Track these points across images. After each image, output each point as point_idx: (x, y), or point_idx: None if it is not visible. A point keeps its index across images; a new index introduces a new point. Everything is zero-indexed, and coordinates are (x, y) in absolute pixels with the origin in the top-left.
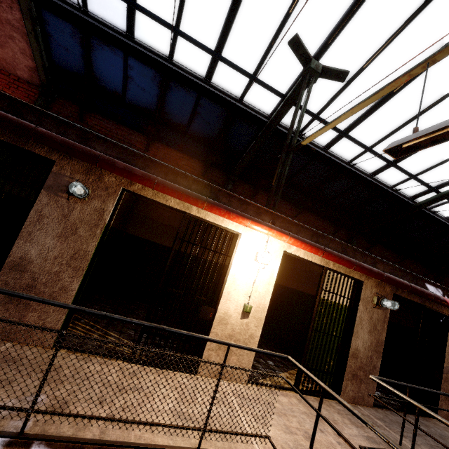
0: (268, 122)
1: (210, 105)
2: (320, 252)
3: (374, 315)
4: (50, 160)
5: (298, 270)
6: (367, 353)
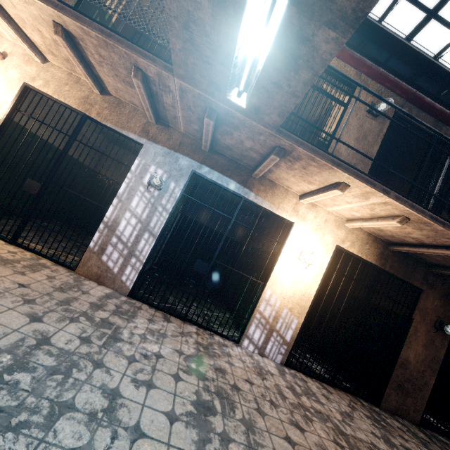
0: None
1: None
2: None
3: (365, 124)
4: None
5: None
6: (351, 160)
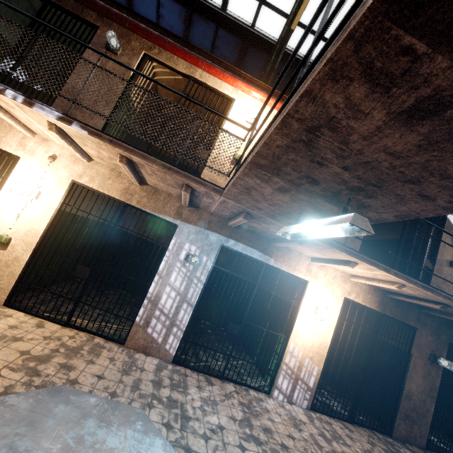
0: (275, 44)
1: (226, 37)
2: None
3: None
4: (96, 26)
5: None
6: None
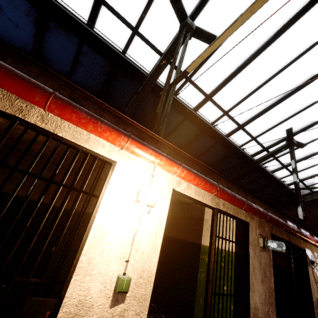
0: (148, 76)
1: (93, 55)
2: (215, 188)
3: (262, 259)
4: None
5: (177, 217)
6: (264, 308)
